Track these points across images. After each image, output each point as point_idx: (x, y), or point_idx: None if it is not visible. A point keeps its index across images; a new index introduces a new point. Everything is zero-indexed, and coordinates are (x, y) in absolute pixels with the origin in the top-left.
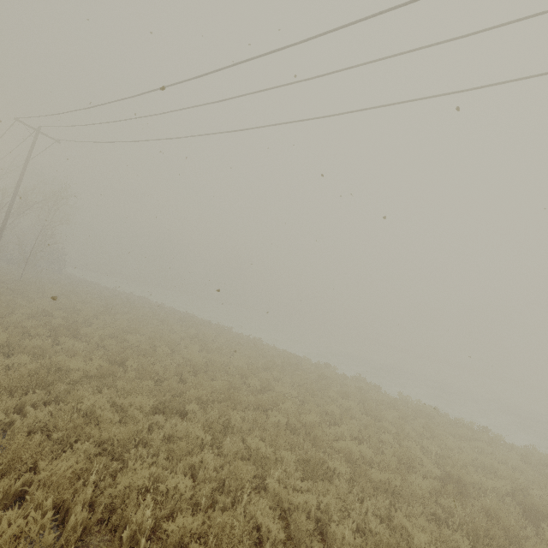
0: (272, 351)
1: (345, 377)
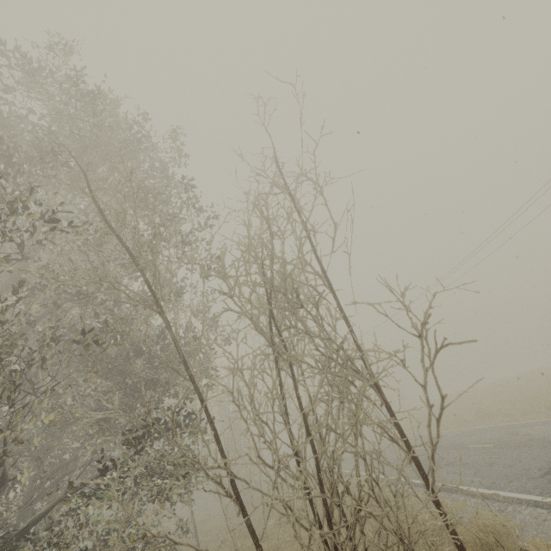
0: None
1: None
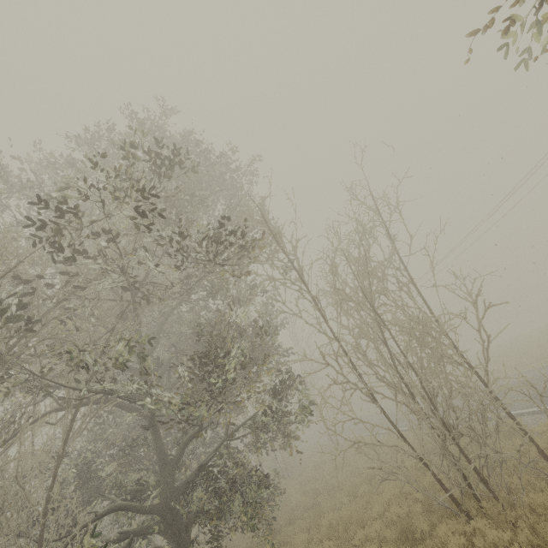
0: None
1: None
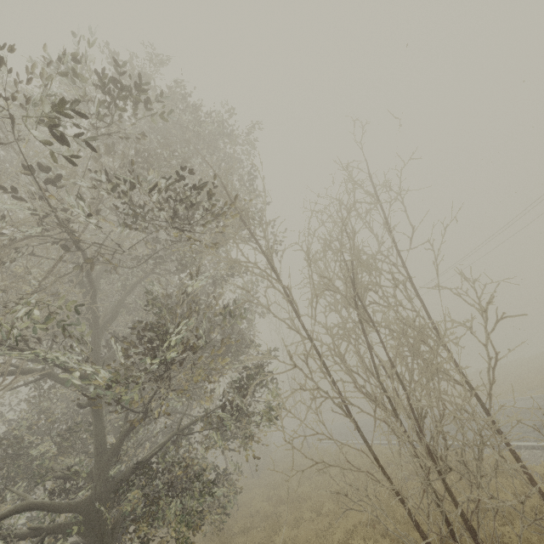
0: None
1: None
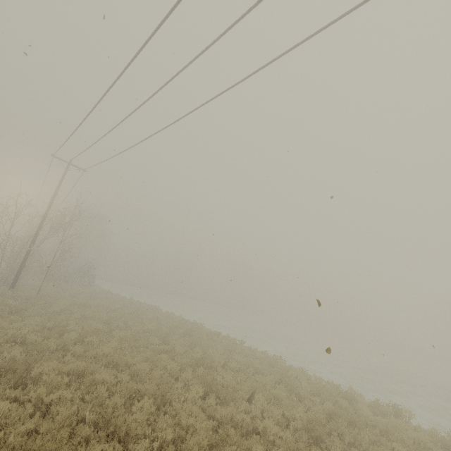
0: (304, 382)
1: (445, 441)
